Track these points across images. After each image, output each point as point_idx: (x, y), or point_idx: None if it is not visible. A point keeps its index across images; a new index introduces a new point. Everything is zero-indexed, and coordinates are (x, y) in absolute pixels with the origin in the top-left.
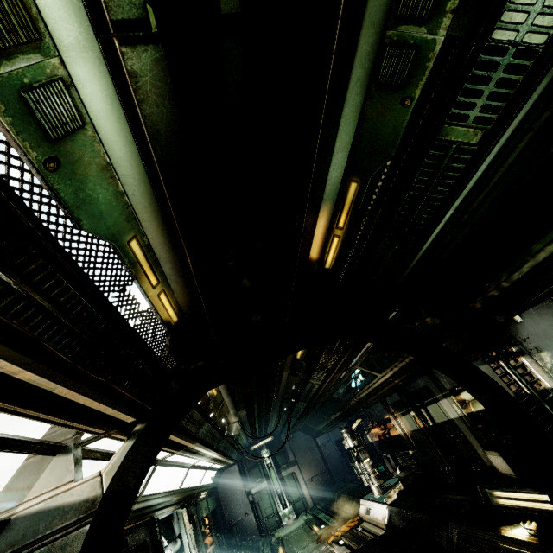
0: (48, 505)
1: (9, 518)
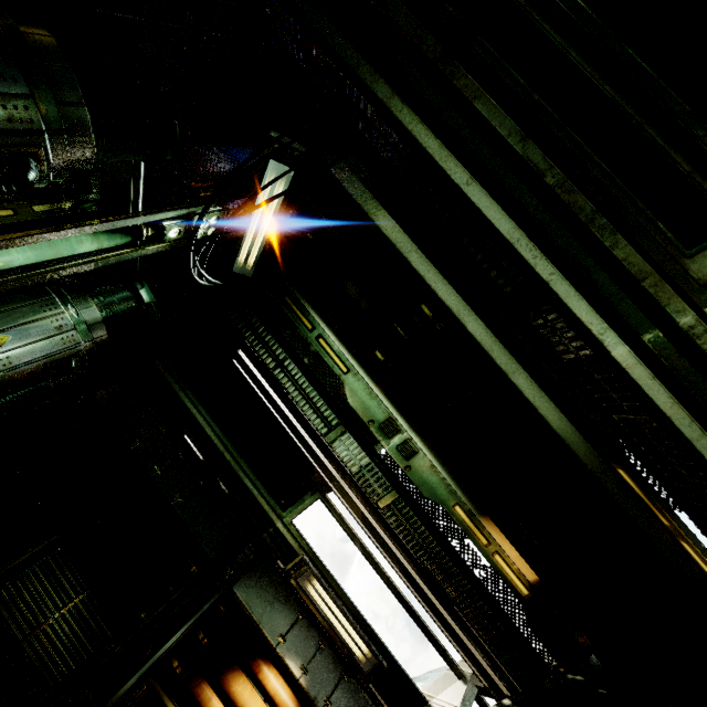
0: None
1: (428, 701)
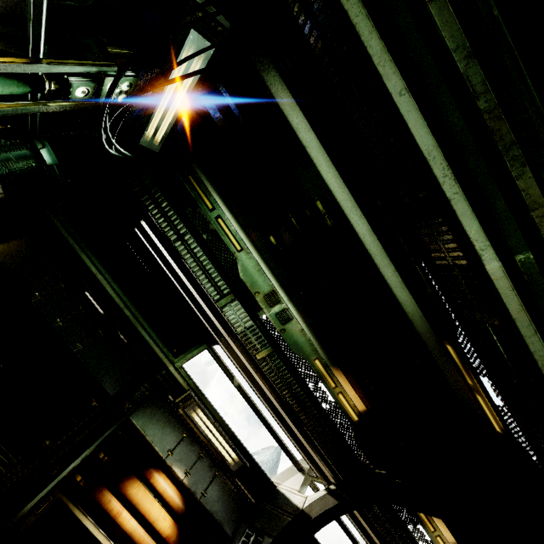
0: (287, 493)
1: (276, 486)
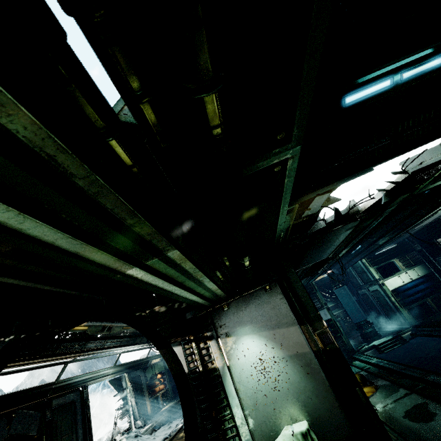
0: None
1: None
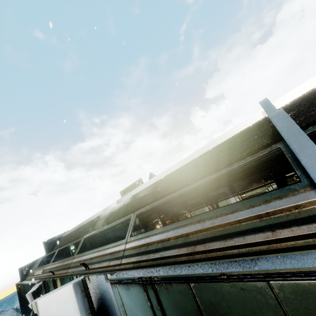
0: None
1: None
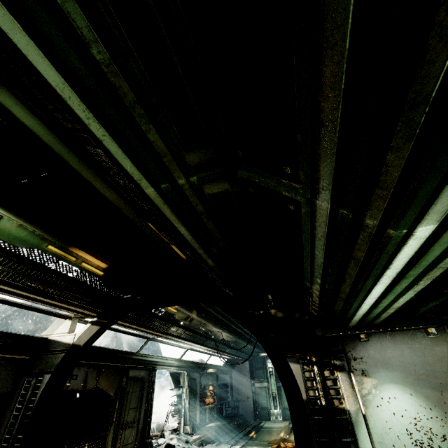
0: (58, 339)
1: (47, 338)
